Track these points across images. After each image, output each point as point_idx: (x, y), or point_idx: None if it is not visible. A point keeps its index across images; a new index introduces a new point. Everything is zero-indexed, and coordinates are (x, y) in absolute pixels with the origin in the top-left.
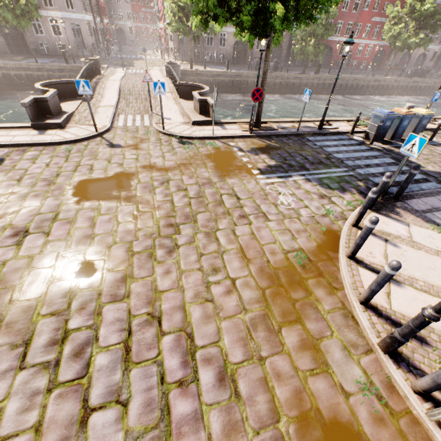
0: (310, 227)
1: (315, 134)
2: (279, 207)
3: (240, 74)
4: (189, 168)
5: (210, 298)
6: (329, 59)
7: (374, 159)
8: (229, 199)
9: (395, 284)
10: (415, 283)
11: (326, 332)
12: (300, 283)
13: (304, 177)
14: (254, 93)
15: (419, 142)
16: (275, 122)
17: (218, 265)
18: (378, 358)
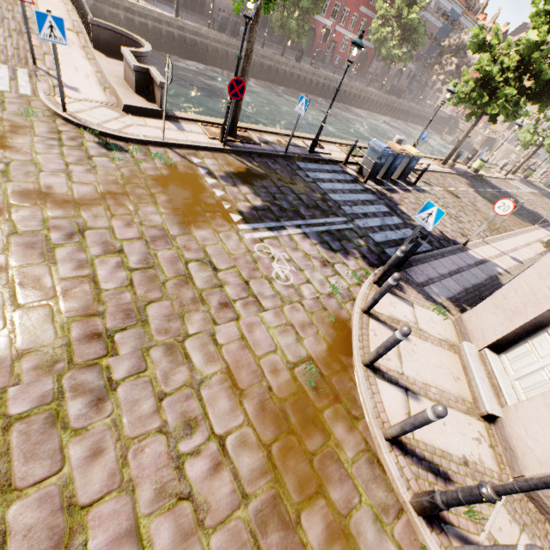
0: (316, 316)
1: (306, 159)
2: (275, 283)
3: (196, 30)
4: (123, 203)
5: (186, 492)
6: (312, 45)
7: (370, 206)
8: (200, 271)
9: (413, 397)
10: (429, 391)
11: (354, 498)
12: (315, 420)
13: (300, 230)
14: (233, 85)
15: (436, 214)
16: (256, 131)
17: (194, 413)
18: (410, 520)
